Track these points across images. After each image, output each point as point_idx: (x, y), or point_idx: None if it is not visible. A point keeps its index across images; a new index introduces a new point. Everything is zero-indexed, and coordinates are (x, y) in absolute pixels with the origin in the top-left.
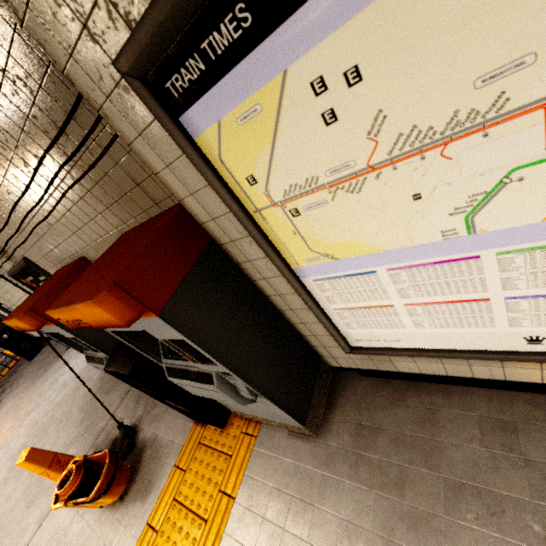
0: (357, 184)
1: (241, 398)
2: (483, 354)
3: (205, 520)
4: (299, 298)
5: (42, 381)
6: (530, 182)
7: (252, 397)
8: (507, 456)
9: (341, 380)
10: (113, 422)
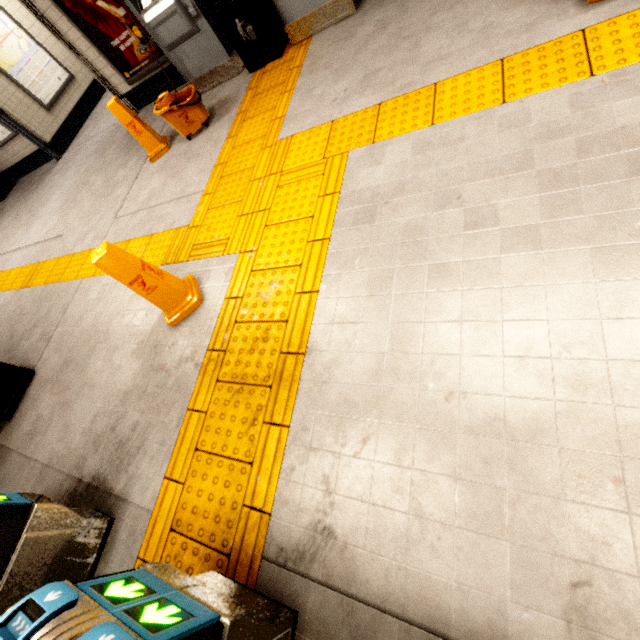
0: None
1: None
2: None
3: (283, 82)
4: None
5: (43, 187)
6: None
7: None
8: None
9: None
10: (168, 127)
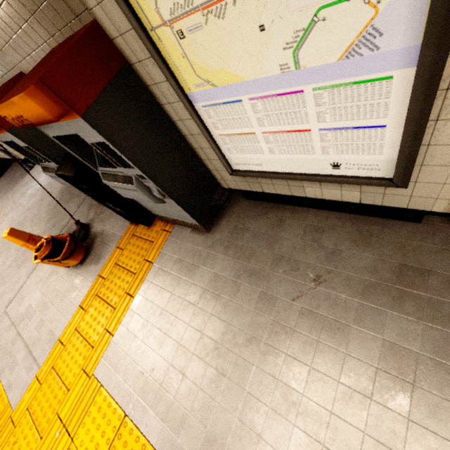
0: (221, 9)
1: (155, 198)
2: (308, 176)
3: (134, 273)
4: (195, 124)
5: (12, 193)
6: (329, 23)
7: (161, 197)
8: (312, 244)
9: (232, 201)
10: (73, 222)
